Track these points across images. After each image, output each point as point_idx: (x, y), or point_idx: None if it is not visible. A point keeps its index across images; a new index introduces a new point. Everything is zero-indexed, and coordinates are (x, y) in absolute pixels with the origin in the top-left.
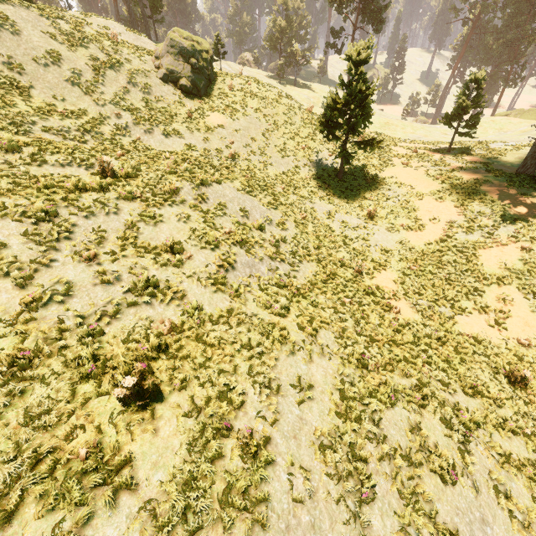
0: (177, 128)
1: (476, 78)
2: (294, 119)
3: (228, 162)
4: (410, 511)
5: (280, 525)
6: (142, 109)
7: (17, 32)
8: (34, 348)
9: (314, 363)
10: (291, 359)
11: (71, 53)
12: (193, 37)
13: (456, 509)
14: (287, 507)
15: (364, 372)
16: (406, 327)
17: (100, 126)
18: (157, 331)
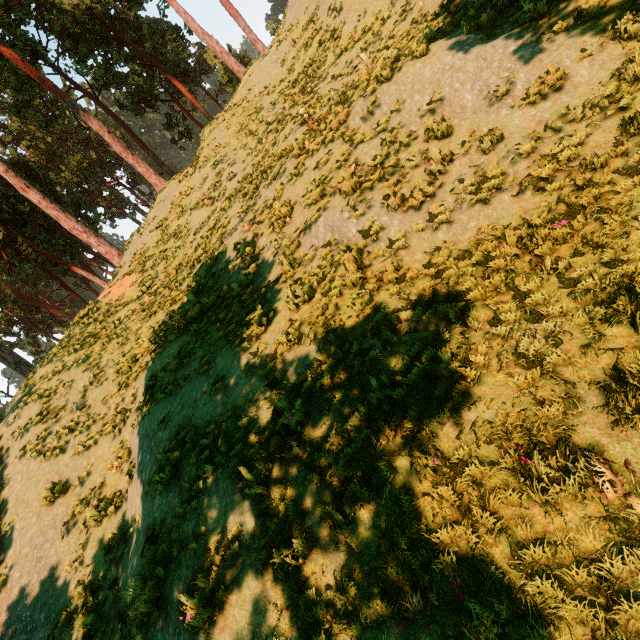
0: None
1: None
2: None
3: None
4: (165, 541)
5: (148, 429)
6: None
7: None
8: (200, 287)
9: (251, 375)
10: (238, 357)
11: None
12: None
13: (178, 628)
14: (153, 427)
15: (282, 436)
16: (608, 518)
17: (385, 26)
18: (218, 292)
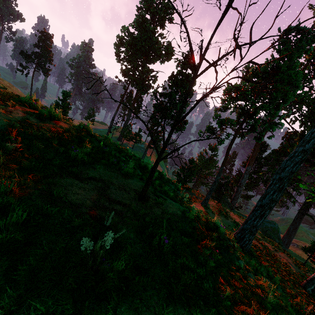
0: None
1: (92, 109)
2: None
3: None
4: None
5: None
6: None
7: None
8: None
9: None
10: None
11: None
12: None
13: None
14: None
15: None
16: None
17: None
18: None
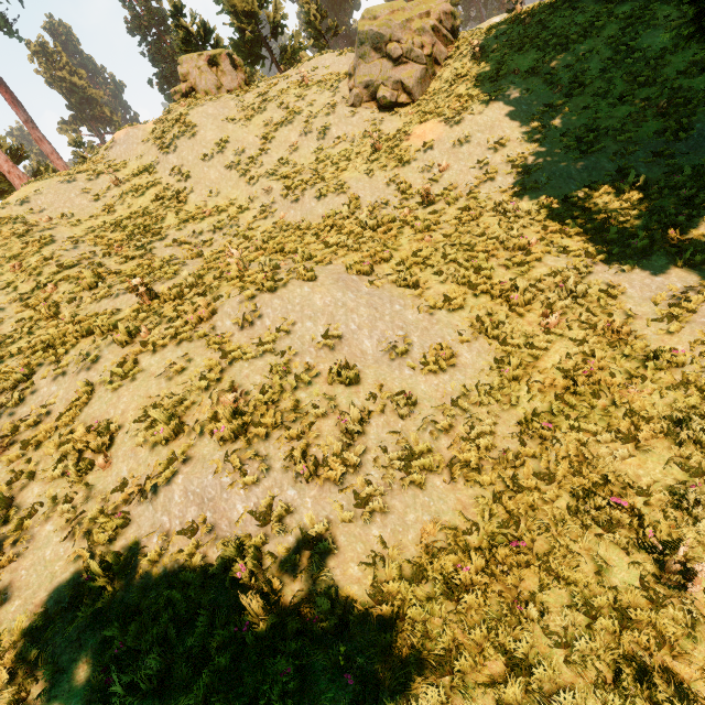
0: (342, 179)
1: None
2: (645, 40)
3: (405, 216)
4: None
5: None
6: (308, 167)
7: (195, 135)
8: None
9: None
10: None
11: (243, 130)
12: (394, 5)
13: None
14: None
15: None
16: None
17: (243, 215)
18: None
